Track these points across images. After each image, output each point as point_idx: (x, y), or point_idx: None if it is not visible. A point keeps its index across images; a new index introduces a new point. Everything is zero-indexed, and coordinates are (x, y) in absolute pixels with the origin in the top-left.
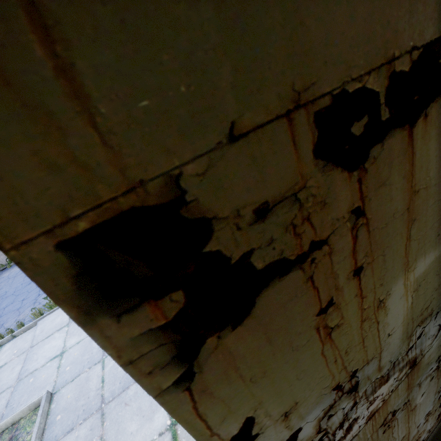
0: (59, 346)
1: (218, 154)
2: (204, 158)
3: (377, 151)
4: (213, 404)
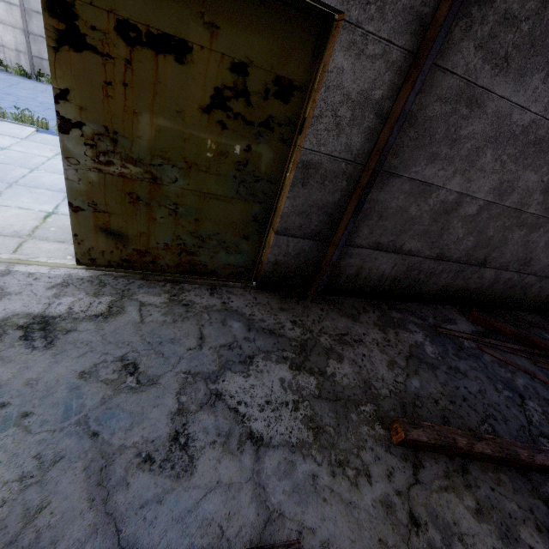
0: (5, 144)
1: (86, 4)
2: (83, 3)
3: (140, 49)
4: (60, 68)
